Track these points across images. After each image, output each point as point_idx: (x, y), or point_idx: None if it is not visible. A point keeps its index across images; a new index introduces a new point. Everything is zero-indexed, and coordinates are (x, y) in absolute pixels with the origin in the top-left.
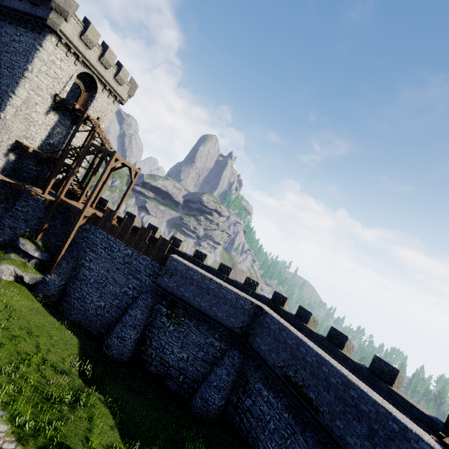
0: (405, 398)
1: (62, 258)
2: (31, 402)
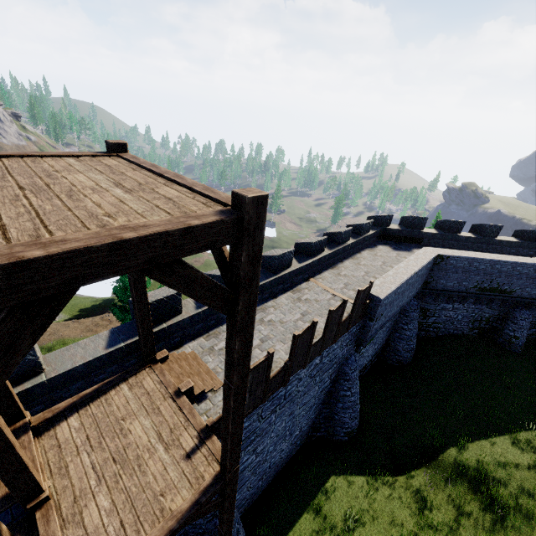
0: (509, 241)
1: (216, 535)
2: (525, 532)
